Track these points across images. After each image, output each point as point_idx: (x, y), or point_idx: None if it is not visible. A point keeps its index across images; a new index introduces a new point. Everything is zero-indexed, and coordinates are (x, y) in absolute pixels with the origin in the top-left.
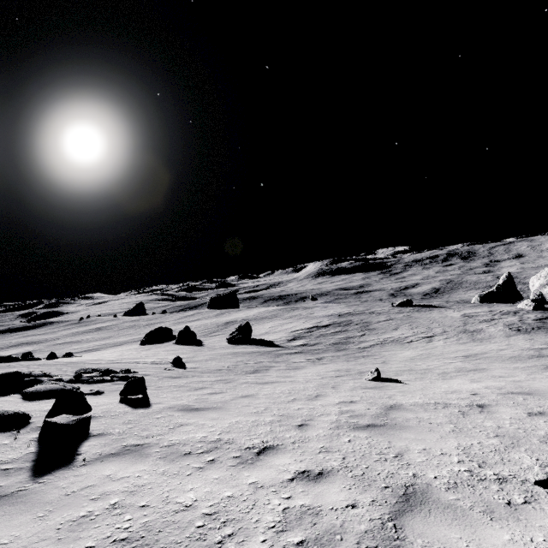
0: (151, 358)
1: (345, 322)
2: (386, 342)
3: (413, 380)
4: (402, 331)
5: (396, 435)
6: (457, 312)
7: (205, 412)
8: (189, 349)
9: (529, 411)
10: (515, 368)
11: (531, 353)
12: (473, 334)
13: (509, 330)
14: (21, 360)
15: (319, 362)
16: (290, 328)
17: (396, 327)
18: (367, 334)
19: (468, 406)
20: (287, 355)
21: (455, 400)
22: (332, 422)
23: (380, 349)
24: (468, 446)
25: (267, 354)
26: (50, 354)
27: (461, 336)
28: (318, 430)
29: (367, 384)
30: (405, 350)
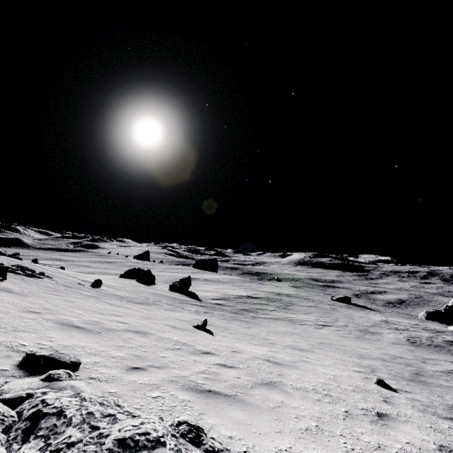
0: (92, 279)
1: (275, 299)
2: (282, 319)
3: (228, 337)
4: (309, 316)
5: (70, 332)
6: (382, 317)
7: (8, 293)
8: (134, 284)
9: (227, 364)
10: (337, 358)
11: (384, 357)
12: (366, 333)
13: (403, 340)
14: (6, 256)
15: (200, 313)
16: (228, 292)
17: (309, 312)
18: (278, 310)
19: (198, 350)
20: (189, 304)
21: (205, 347)
22: (60, 318)
23: (267, 321)
24: (88, 347)
25: (178, 300)
26: (34, 259)
27: (352, 332)
28: (33, 315)
29: (180, 326)
30: (285, 327)
